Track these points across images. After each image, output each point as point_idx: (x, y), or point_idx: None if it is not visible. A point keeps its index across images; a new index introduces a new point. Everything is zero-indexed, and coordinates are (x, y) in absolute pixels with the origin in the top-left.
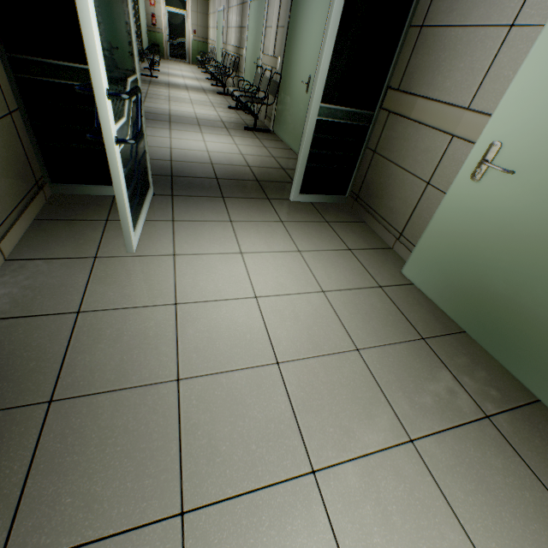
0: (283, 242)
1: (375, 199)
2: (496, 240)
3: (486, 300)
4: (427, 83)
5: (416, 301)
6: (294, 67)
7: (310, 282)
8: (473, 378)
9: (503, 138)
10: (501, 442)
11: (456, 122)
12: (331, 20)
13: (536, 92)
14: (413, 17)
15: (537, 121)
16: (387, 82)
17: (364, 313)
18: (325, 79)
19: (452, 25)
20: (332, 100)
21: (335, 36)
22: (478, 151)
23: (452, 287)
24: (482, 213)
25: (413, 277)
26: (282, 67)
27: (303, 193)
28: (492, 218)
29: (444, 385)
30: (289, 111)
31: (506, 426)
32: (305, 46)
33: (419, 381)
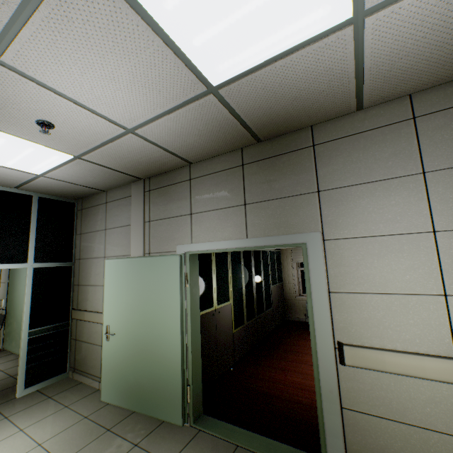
0: (7, 431)
1: (84, 364)
2: (123, 360)
3: (132, 388)
4: (87, 304)
5: (109, 411)
6: (16, 304)
7: (29, 444)
8: (134, 431)
9: (109, 323)
10: (140, 451)
11: (101, 318)
12: (26, 296)
13: (110, 308)
14: (74, 281)
15: (114, 316)
16: (71, 306)
17: (71, 439)
18: (29, 318)
19: (88, 284)
20: (38, 325)
21: (30, 300)
22: (105, 329)
23: (121, 391)
24: (115, 352)
25: (107, 399)
26: (7, 304)
27: (29, 386)
28: (119, 352)
29: (116, 445)
30: (17, 331)
31: (145, 442)
32: (23, 292)
33: (101, 452)
